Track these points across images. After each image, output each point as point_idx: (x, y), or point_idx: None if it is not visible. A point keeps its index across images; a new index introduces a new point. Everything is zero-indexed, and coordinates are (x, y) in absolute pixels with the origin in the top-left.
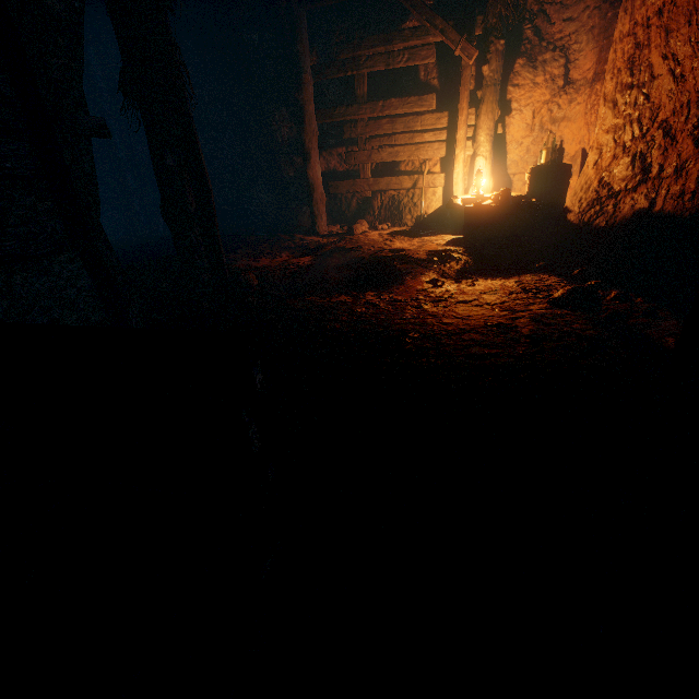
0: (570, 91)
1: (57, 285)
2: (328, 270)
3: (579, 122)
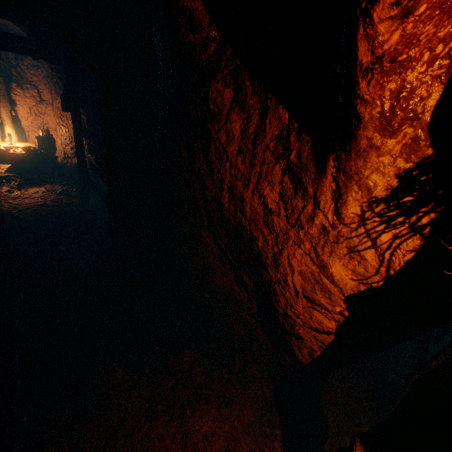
0: (45, 103)
1: None
2: None
3: (53, 118)
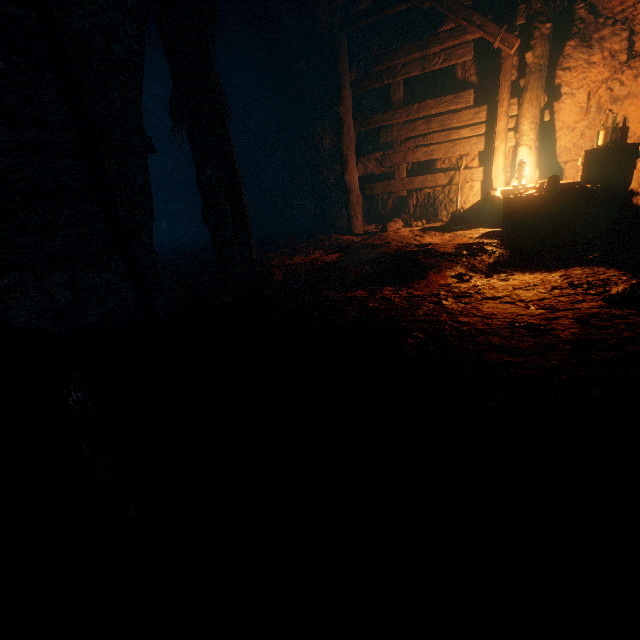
0: (636, 64)
1: (113, 280)
2: (351, 265)
3: None
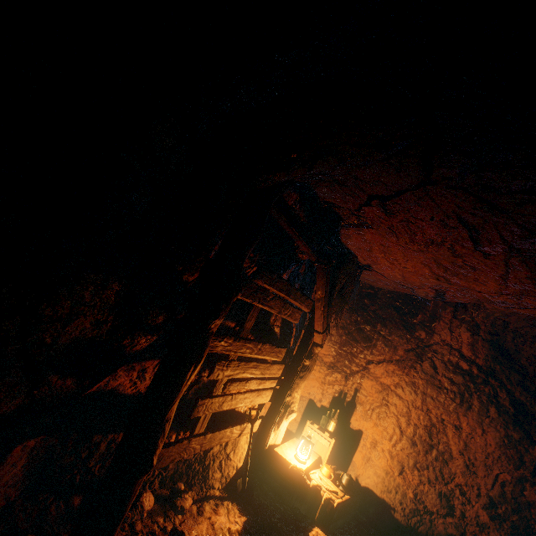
0: None
1: None
2: None
3: (313, 381)
